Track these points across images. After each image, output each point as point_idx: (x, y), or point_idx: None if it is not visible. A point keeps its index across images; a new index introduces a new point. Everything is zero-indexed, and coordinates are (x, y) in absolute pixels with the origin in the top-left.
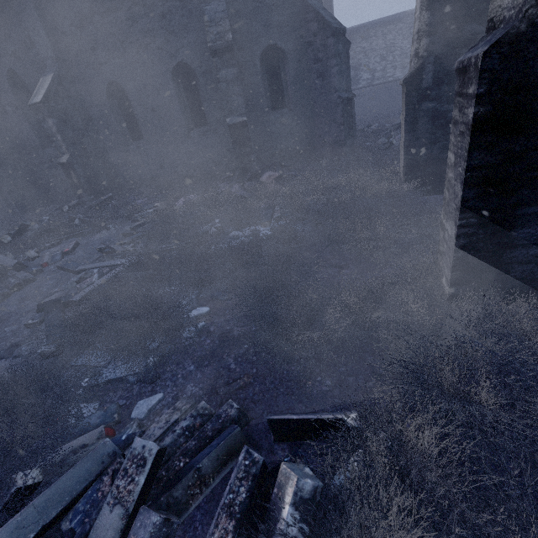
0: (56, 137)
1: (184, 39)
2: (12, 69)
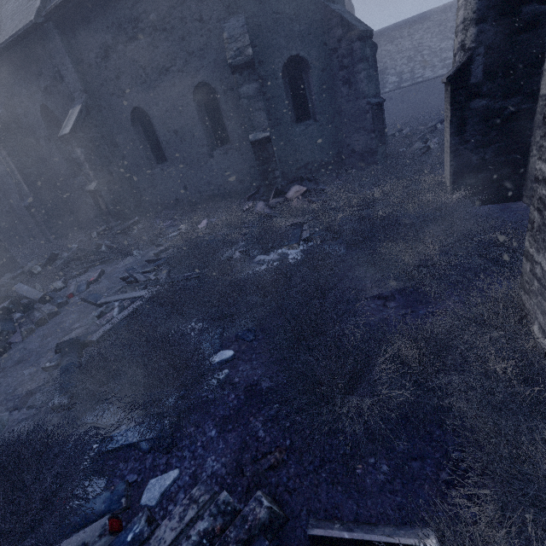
0: (84, 166)
1: (204, 59)
2: (44, 104)
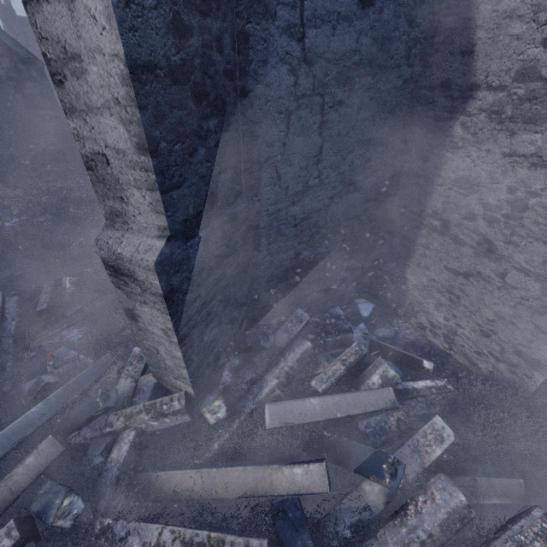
0: None
1: None
2: None
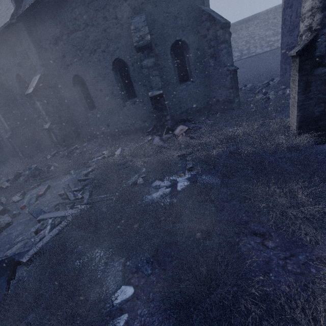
0: (42, 113)
1: (119, 43)
2: (18, 74)
